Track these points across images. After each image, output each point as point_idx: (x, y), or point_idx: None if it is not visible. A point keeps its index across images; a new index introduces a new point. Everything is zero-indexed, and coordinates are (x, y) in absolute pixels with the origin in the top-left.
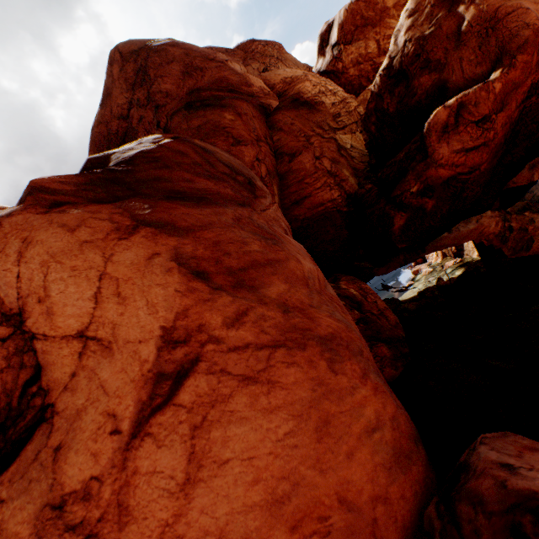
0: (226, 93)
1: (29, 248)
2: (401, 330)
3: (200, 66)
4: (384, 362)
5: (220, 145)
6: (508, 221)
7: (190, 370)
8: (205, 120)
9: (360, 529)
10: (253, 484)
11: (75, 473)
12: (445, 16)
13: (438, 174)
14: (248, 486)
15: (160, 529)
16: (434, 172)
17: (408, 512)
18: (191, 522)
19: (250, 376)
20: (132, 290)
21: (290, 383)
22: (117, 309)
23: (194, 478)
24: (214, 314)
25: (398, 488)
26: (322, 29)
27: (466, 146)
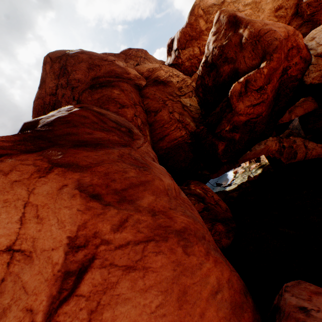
0: (115, 78)
1: None
2: (229, 213)
3: (98, 64)
4: (221, 235)
5: (112, 108)
6: (281, 142)
7: (88, 266)
8: (102, 94)
9: None
10: None
11: None
12: (232, 35)
13: (239, 119)
14: None
15: None
16: (237, 118)
17: None
18: None
19: (131, 266)
20: (47, 213)
21: (159, 267)
22: (36, 227)
23: None
24: (104, 223)
25: None
26: (168, 41)
27: (252, 103)
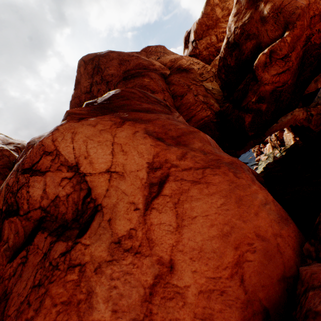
0: (143, 70)
1: (76, 136)
2: (261, 178)
3: (127, 59)
4: None
5: None
6: (309, 111)
7: (165, 180)
8: (134, 83)
9: (270, 249)
10: (211, 227)
11: (121, 228)
12: (253, 12)
13: (265, 89)
14: (208, 228)
15: (170, 248)
16: (263, 88)
17: (294, 243)
18: (185, 244)
19: (196, 181)
20: (129, 148)
21: (217, 183)
22: (123, 157)
23: (181, 225)
24: (171, 154)
25: (286, 232)
26: (185, 35)
27: (278, 71)
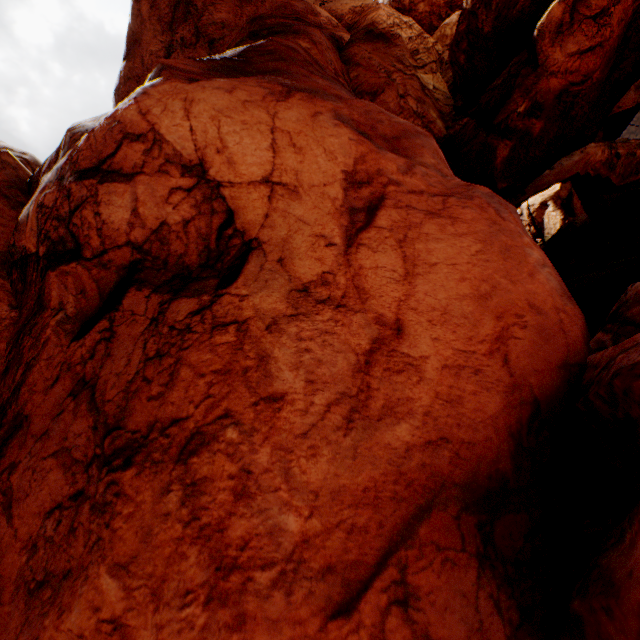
0: (293, 21)
1: (194, 106)
2: None
3: None
4: None
5: None
6: (614, 149)
7: (379, 205)
8: None
9: (549, 327)
10: (460, 281)
11: (306, 271)
12: None
13: (549, 86)
14: (457, 282)
15: (396, 303)
16: (546, 83)
17: (582, 327)
18: (419, 301)
19: (433, 213)
20: (306, 142)
21: (469, 220)
22: (295, 158)
23: (412, 273)
24: (388, 163)
25: (571, 310)
26: None
27: (580, 48)
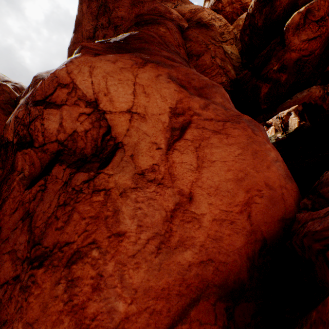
0: (158, 17)
1: (94, 70)
2: None
3: (141, 0)
4: None
5: None
6: (326, 90)
7: (187, 127)
8: None
9: (275, 197)
10: (227, 171)
11: (144, 163)
12: None
13: (290, 57)
14: (225, 171)
15: (190, 183)
16: (289, 55)
17: (295, 196)
18: (203, 182)
19: (216, 131)
20: (151, 91)
21: (236, 135)
22: (145, 99)
23: (201, 166)
24: (194, 103)
25: (290, 186)
26: None
27: (309, 37)
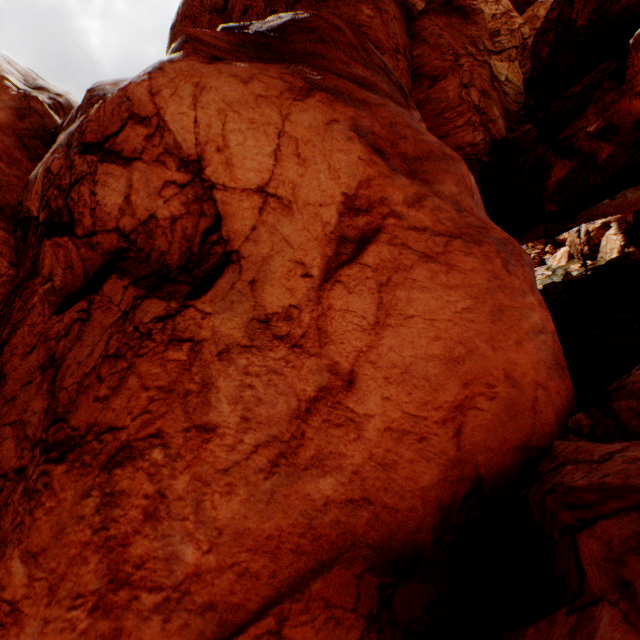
0: None
1: (204, 94)
2: None
3: None
4: None
5: None
6: None
7: (372, 238)
8: (336, 12)
9: (520, 403)
10: (434, 340)
11: (274, 301)
12: None
13: (630, 108)
14: (429, 340)
15: (355, 353)
16: (627, 104)
17: (561, 406)
18: (381, 355)
19: (429, 256)
20: (312, 153)
21: (468, 270)
22: (297, 170)
23: (382, 323)
24: (395, 191)
25: (555, 386)
26: None
27: None
